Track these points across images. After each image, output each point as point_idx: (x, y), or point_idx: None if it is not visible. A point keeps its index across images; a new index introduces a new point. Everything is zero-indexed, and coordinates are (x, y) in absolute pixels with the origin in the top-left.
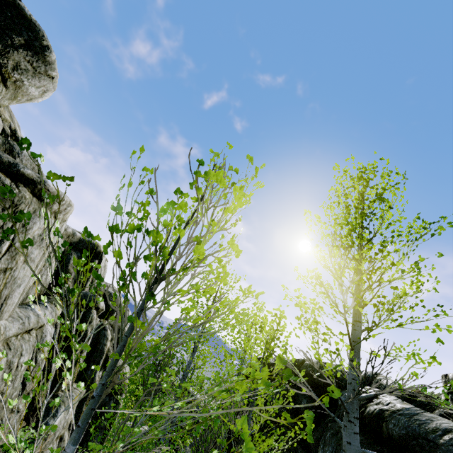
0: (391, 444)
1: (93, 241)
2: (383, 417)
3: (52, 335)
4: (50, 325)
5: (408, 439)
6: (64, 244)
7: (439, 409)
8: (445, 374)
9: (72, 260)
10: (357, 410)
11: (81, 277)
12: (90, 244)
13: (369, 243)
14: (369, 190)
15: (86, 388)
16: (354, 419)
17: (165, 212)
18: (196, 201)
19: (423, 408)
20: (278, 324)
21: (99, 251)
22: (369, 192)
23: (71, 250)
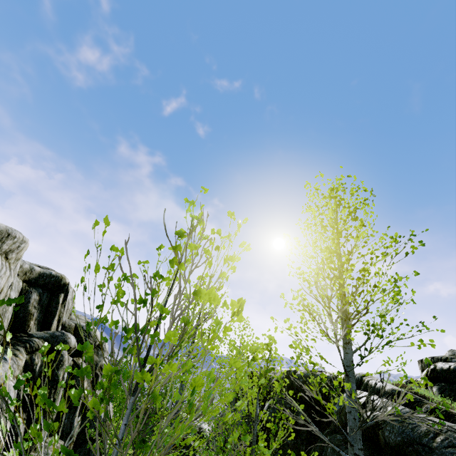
0: (389, 451)
1: (56, 273)
2: (378, 425)
3: (15, 391)
4: (12, 380)
5: (405, 446)
6: (17, 385)
7: (425, 405)
8: (421, 359)
9: (32, 299)
10: (361, 441)
11: (46, 369)
12: (52, 277)
13: (350, 266)
14: (343, 210)
15: (64, 440)
16: (359, 451)
17: (144, 304)
18: (176, 263)
19: (411, 407)
20: (270, 352)
21: (64, 283)
22: (343, 211)
23: (30, 287)
